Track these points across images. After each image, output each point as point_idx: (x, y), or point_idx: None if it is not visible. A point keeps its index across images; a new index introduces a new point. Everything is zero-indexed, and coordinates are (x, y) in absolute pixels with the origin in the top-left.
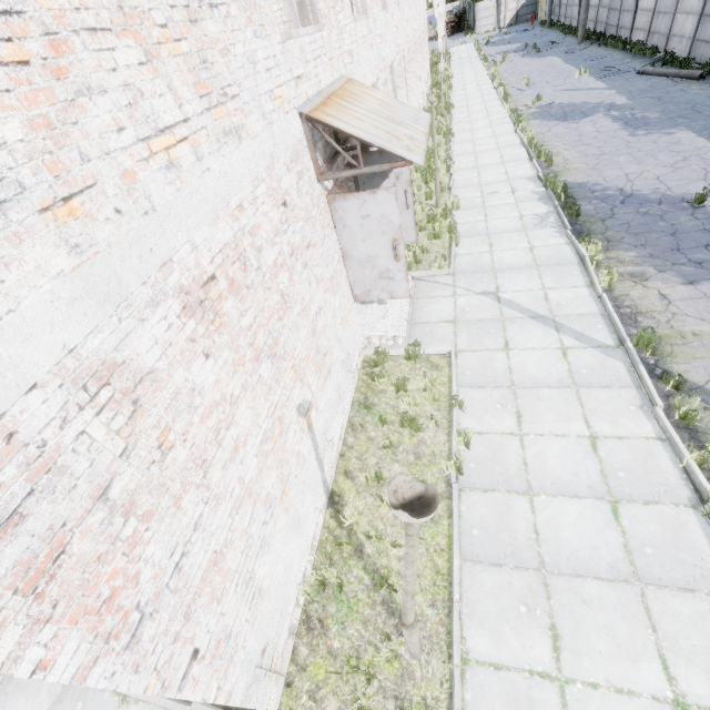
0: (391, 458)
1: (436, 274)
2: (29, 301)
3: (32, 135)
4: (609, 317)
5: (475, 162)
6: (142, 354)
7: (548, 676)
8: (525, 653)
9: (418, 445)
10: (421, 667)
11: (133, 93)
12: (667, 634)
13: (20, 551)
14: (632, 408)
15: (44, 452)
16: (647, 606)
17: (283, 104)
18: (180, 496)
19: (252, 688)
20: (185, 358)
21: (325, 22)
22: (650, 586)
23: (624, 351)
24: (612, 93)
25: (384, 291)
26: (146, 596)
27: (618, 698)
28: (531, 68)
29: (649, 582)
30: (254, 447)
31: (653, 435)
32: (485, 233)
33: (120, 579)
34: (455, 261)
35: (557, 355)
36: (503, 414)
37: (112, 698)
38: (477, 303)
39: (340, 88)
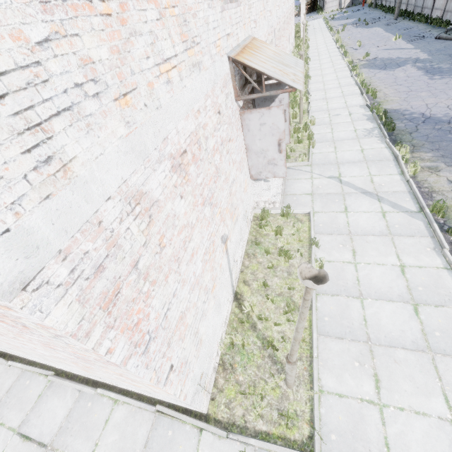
0: (272, 274)
1: (300, 165)
2: (108, 150)
3: (111, 57)
4: (414, 194)
5: (324, 95)
6: (153, 190)
7: (372, 402)
8: (358, 389)
9: (290, 267)
10: (293, 393)
11: (153, 37)
12: (448, 382)
13: (102, 287)
14: (428, 249)
15: (113, 235)
16: (436, 365)
17: (220, 51)
18: (167, 275)
19: (195, 395)
20: (172, 196)
21: (242, 1)
22: (438, 354)
23: (423, 214)
24: (418, 51)
25: (270, 172)
26: (152, 327)
27: (416, 417)
28: (362, 35)
29: (437, 352)
30: (201, 256)
31: (442, 266)
32: (331, 140)
33: (141, 314)
34: (312, 157)
35: (379, 216)
36: (343, 250)
37: (108, 401)
38: (326, 183)
39: (249, 43)
